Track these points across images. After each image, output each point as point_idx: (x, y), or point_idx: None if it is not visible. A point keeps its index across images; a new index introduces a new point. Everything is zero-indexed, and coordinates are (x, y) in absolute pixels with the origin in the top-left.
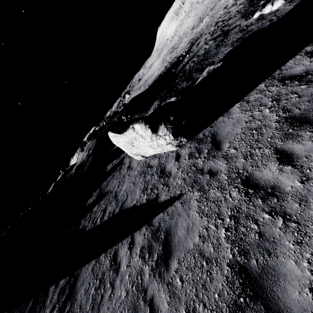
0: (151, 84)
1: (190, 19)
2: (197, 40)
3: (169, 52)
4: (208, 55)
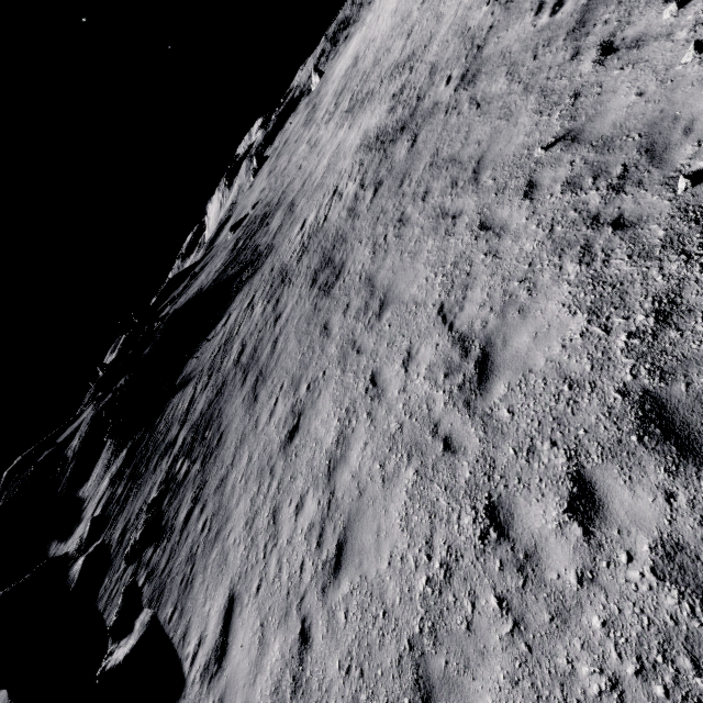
0: (242, 243)
1: None
2: (251, 278)
3: (343, 83)
4: (153, 459)
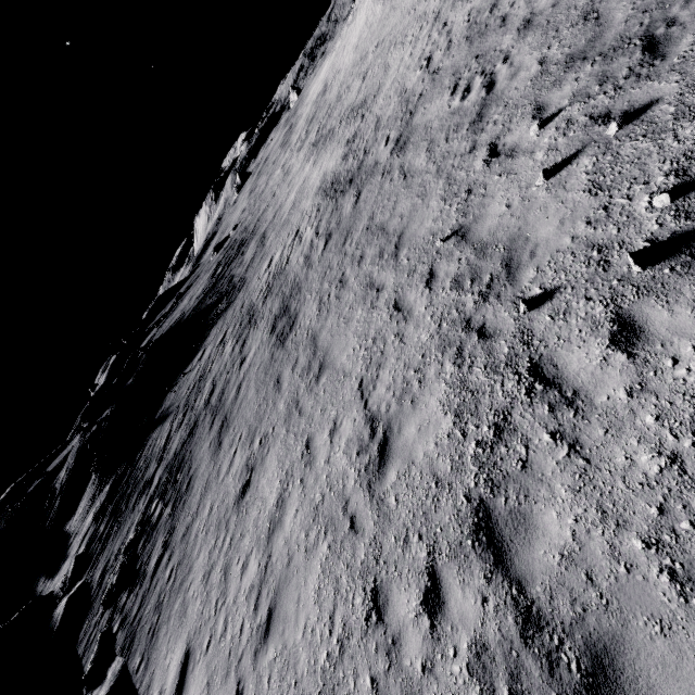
0: (221, 270)
1: (360, 22)
2: (225, 312)
3: (314, 110)
4: (132, 497)
